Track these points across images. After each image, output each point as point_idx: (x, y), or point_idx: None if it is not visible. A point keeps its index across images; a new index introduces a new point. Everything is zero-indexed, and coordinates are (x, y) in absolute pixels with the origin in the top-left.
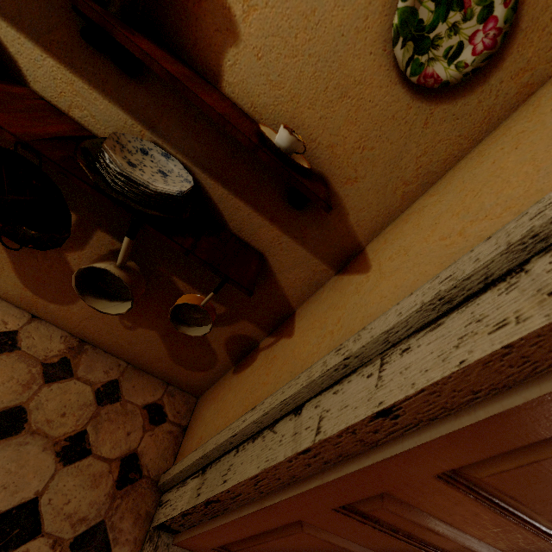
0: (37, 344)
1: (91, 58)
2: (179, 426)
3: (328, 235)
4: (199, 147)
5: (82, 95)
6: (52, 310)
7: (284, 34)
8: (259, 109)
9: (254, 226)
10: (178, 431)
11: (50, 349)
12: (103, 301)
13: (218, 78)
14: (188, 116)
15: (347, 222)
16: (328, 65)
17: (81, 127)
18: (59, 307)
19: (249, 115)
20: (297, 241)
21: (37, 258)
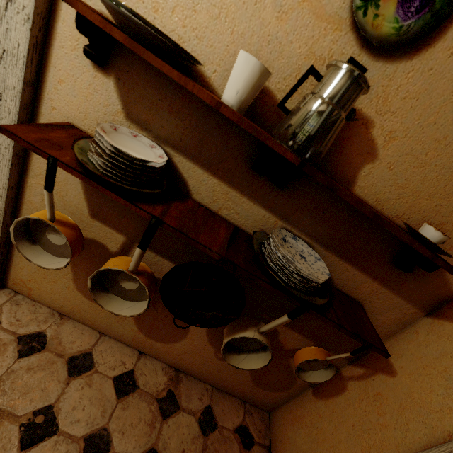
0: (148, 380)
1: (248, 176)
2: (265, 447)
3: (424, 286)
4: (322, 230)
5: (232, 200)
6: (156, 347)
7: (416, 153)
8: (381, 202)
9: (357, 282)
10: (265, 452)
11: (158, 383)
12: (234, 356)
13: (351, 184)
14: (318, 210)
15: (444, 277)
16: (450, 170)
17: (226, 221)
18: (163, 345)
19: (372, 206)
20: (393, 292)
21: (157, 310)
